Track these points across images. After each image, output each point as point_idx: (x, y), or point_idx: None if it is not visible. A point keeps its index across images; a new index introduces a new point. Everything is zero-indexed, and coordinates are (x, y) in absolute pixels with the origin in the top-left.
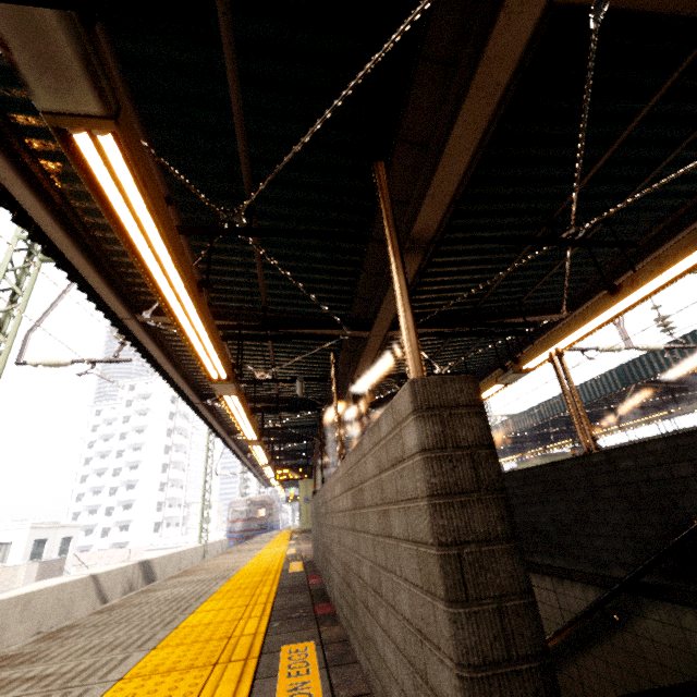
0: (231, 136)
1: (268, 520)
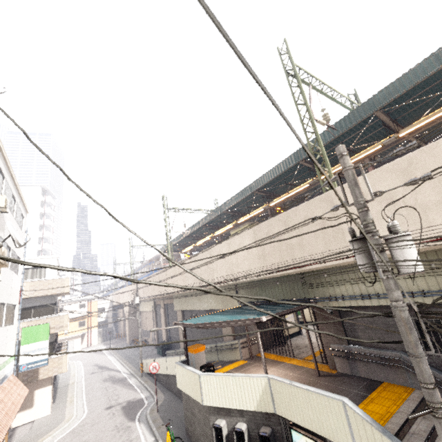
0: None
1: None
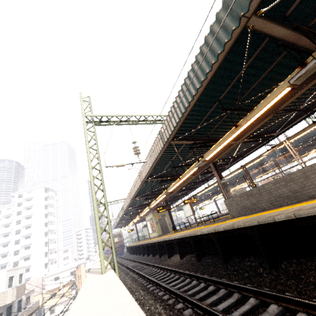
0: (250, 83)
1: (123, 241)
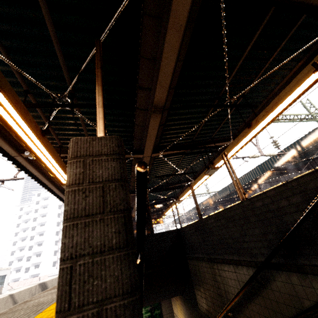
0: (56, 56)
1: None
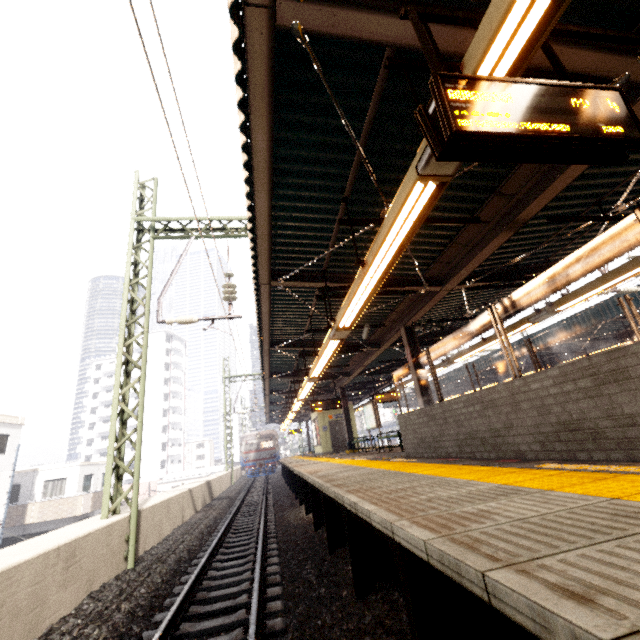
0: (413, 157)
1: (276, 450)
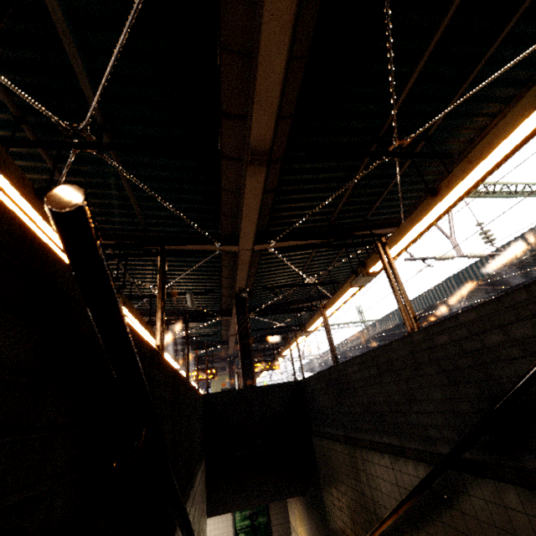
0: (63, 49)
1: None
